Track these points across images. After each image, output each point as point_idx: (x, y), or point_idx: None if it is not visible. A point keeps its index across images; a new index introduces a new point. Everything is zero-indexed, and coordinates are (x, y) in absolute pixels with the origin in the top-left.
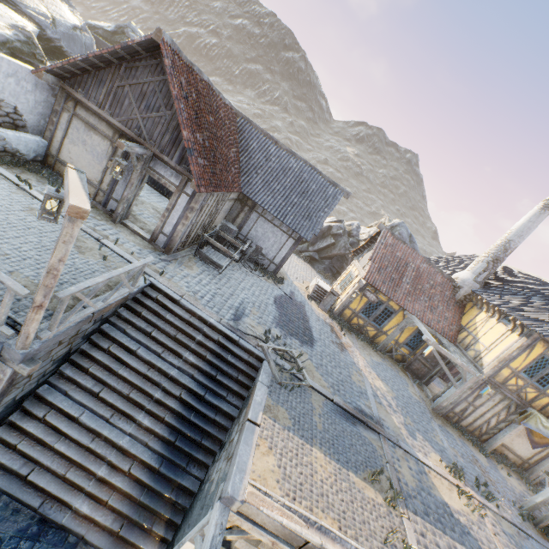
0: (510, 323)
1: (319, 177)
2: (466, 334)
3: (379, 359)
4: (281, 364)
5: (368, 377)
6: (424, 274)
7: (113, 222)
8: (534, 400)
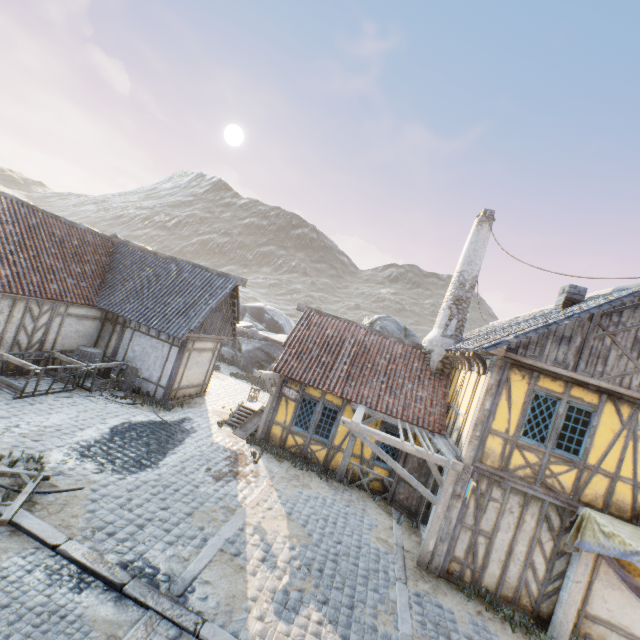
0: (474, 363)
1: (206, 272)
2: (451, 411)
3: (324, 492)
4: None
5: (251, 515)
6: (373, 347)
7: None
8: (580, 487)
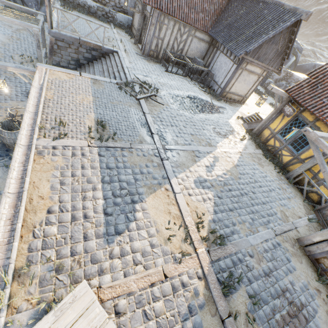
0: None
1: (281, 8)
2: None
3: (269, 174)
4: (136, 89)
5: (217, 152)
6: None
7: (134, 44)
8: None
